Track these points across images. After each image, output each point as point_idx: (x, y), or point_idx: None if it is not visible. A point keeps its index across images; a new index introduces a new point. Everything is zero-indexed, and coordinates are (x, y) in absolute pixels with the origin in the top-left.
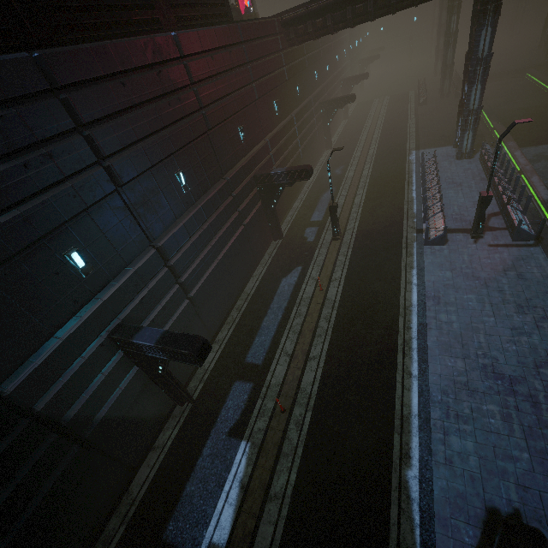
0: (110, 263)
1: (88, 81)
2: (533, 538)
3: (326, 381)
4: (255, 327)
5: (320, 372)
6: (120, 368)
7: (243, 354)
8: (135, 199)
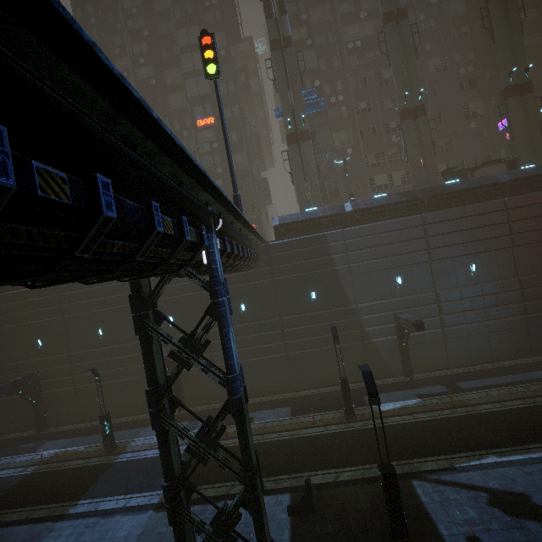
0: (410, 288)
1: (439, 222)
2: (536, 515)
3: (496, 413)
4: (482, 377)
5: (498, 409)
6: (390, 330)
7: (458, 381)
8: (437, 268)
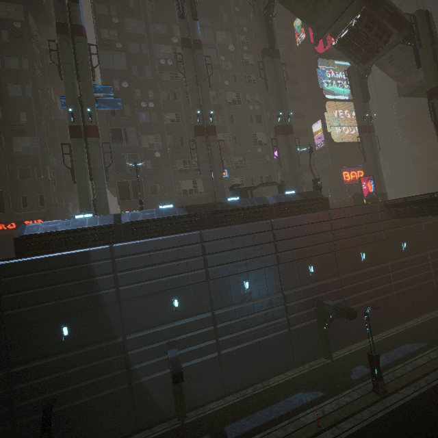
0: (188, 310)
1: (216, 239)
2: None
3: None
4: (250, 410)
5: None
6: (163, 363)
7: (227, 422)
8: (215, 287)
